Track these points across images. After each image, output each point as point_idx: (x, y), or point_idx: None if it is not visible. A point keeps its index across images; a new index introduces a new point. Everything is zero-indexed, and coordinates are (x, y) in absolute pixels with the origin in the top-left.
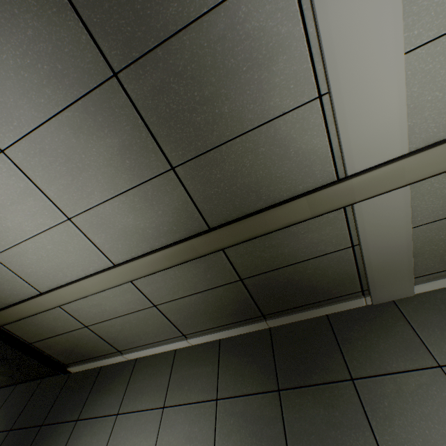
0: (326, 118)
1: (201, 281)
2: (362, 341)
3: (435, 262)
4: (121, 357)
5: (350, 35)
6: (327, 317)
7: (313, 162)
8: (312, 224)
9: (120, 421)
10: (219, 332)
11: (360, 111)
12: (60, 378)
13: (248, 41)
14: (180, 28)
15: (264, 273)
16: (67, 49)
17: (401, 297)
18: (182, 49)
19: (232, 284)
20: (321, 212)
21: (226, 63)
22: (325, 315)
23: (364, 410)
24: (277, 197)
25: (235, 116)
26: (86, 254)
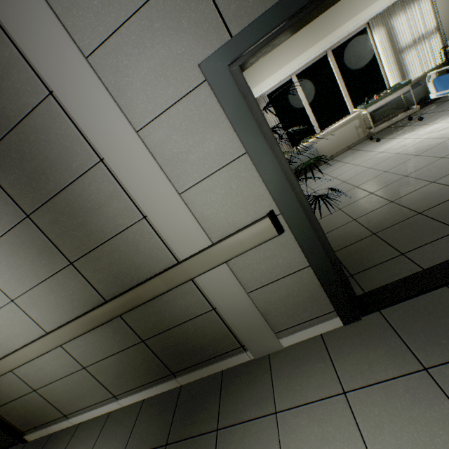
0: (154, 228)
1: (114, 344)
2: (236, 393)
3: (284, 318)
4: (67, 421)
5: (144, 189)
6: (222, 372)
7: (158, 253)
8: (176, 293)
9: None
10: (141, 392)
11: (169, 224)
12: (18, 448)
13: (94, 195)
14: (57, 192)
15: (158, 334)
16: (2, 207)
17: (274, 351)
18: (61, 201)
19: (138, 345)
20: (174, 286)
21: (86, 206)
22: (221, 370)
23: None
24: (144, 277)
25: (100, 231)
26: (26, 326)
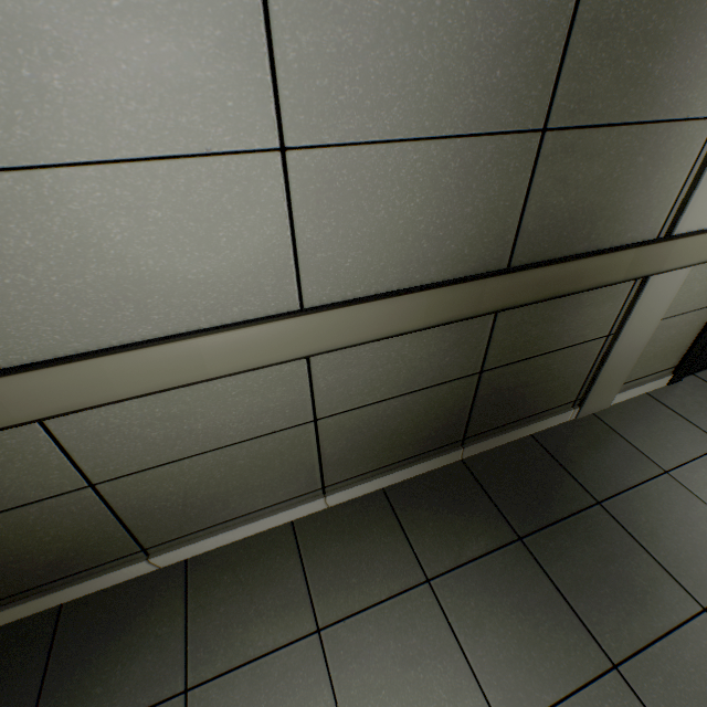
0: (702, 150)
1: (429, 370)
2: (587, 460)
3: (640, 367)
4: (143, 564)
5: None
6: (534, 437)
7: (658, 205)
8: (602, 294)
9: (202, 702)
10: (389, 475)
11: None
12: None
13: None
14: None
15: (512, 364)
16: None
17: (600, 410)
18: None
19: (464, 380)
20: (631, 277)
21: None
22: (530, 435)
23: (628, 532)
24: (602, 241)
25: (656, 88)
26: (251, 265)
